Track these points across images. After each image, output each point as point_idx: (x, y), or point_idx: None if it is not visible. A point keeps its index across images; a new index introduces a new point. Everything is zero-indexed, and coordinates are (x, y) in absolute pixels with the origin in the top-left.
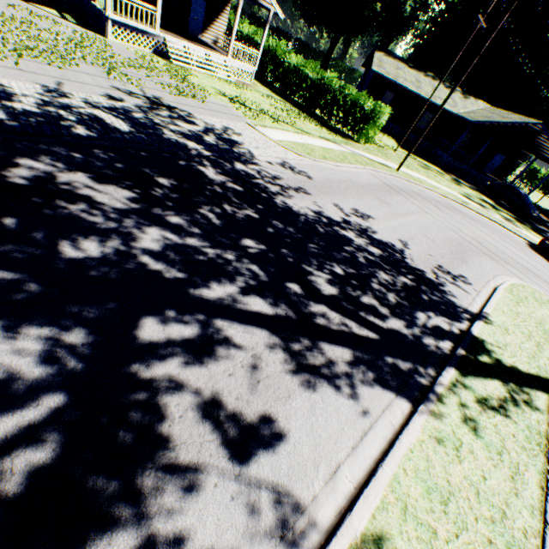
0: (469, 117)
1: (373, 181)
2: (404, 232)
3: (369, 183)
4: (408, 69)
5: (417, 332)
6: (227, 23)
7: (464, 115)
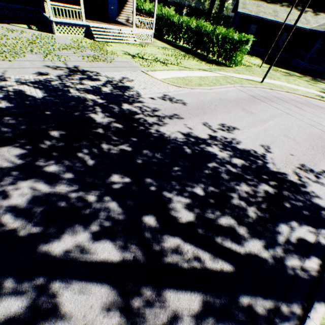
0: (321, 28)
1: (240, 95)
2: (266, 136)
3: (236, 97)
4: (267, 5)
5: (279, 252)
6: (136, 6)
7: (316, 28)
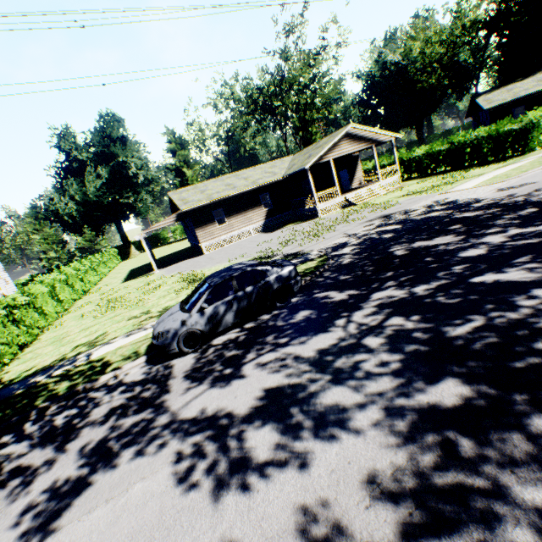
0: None
1: None
2: None
3: None
4: (519, 83)
5: None
6: None
7: None
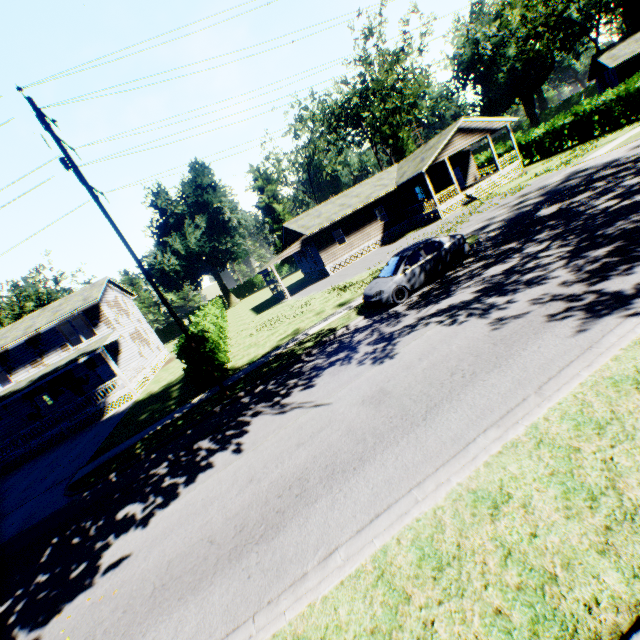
0: None
1: None
2: None
3: None
4: None
5: None
6: None
7: None
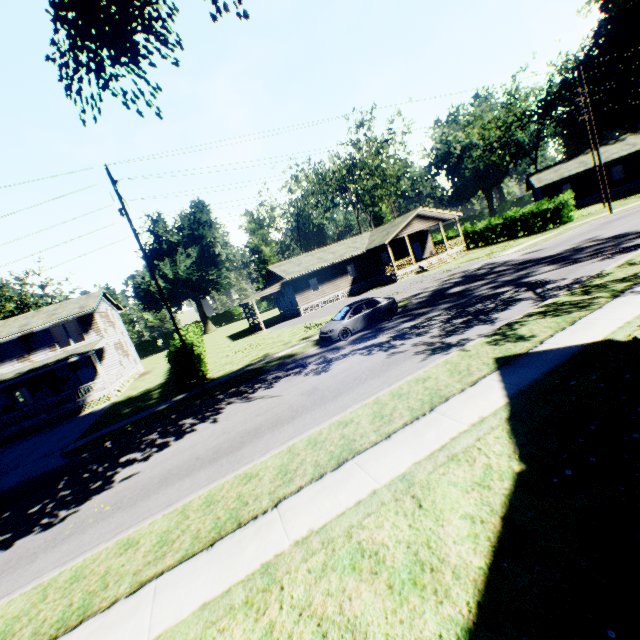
0: None
1: (590, 228)
2: (627, 227)
3: (587, 230)
4: (565, 164)
5: None
6: None
7: None
